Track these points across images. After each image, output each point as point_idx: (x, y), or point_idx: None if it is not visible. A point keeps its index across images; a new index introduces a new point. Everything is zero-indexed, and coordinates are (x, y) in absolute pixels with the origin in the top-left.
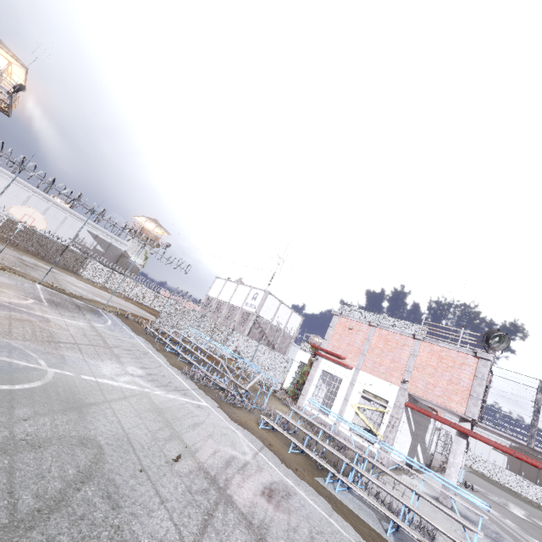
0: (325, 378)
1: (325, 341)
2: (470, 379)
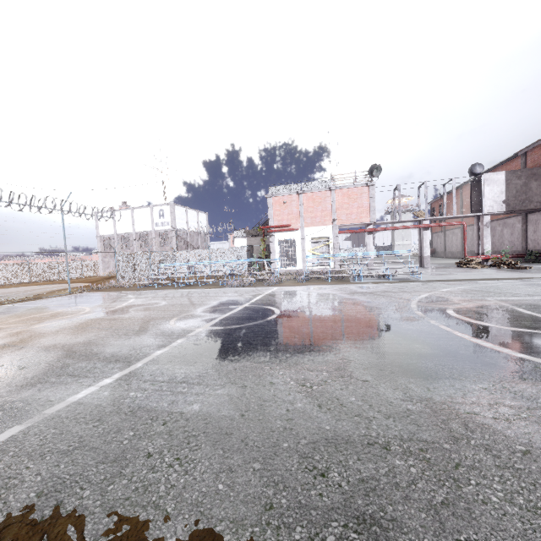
0: (283, 245)
1: (270, 220)
2: (368, 201)
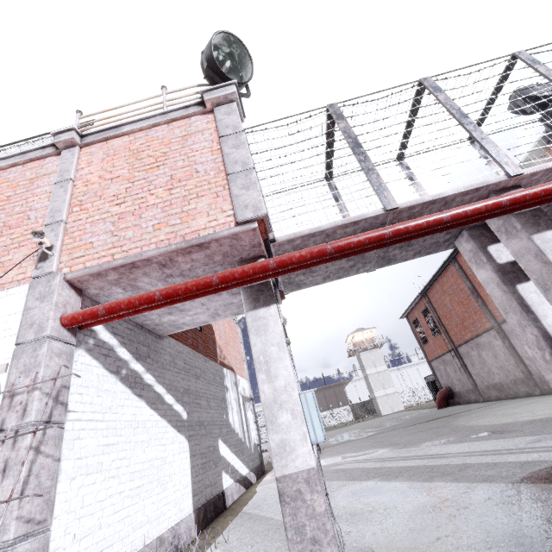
0: None
1: None
2: (215, 151)
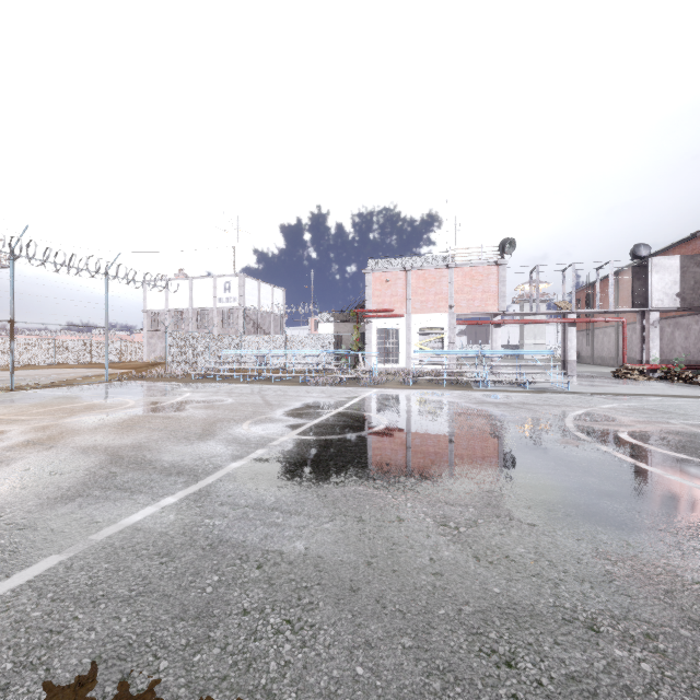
0: (382, 335)
1: (368, 303)
2: (496, 284)
